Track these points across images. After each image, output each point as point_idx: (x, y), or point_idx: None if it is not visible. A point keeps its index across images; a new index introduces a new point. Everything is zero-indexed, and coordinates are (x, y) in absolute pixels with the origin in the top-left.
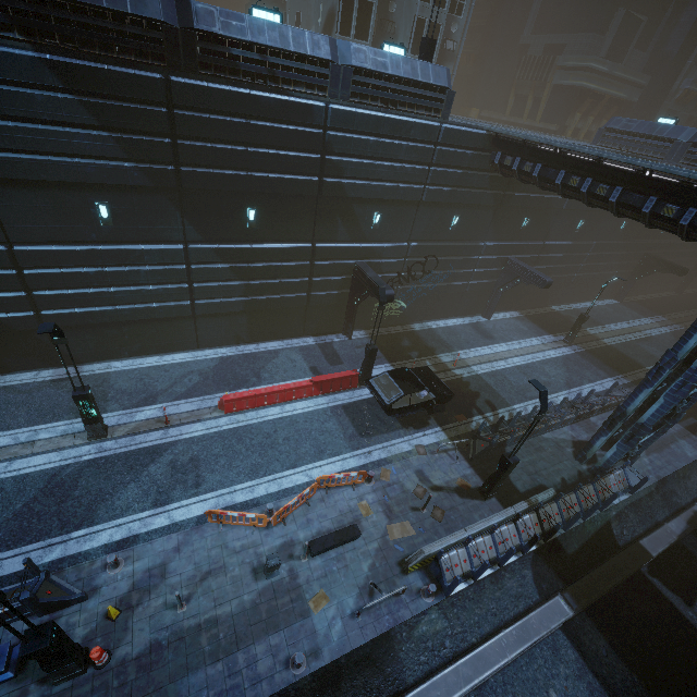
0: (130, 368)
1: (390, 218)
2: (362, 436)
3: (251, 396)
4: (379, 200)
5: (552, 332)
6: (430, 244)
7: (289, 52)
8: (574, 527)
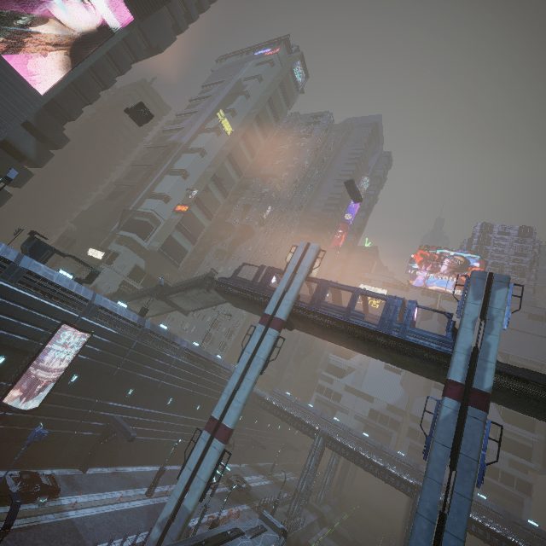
0: (134, 471)
1: None
2: (227, 504)
3: None
4: None
5: (262, 474)
6: None
7: (225, 367)
8: (292, 535)
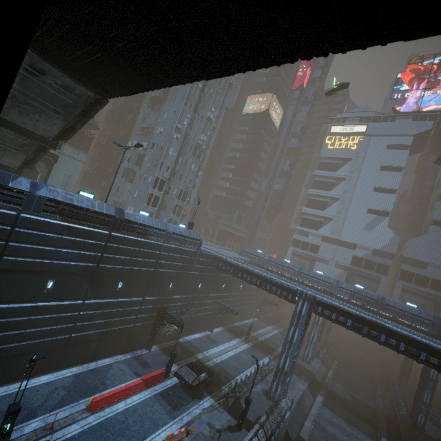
0: (7, 393)
1: (177, 285)
2: (175, 409)
3: (109, 396)
4: (174, 277)
5: (239, 336)
6: (191, 296)
7: (153, 227)
8: (277, 434)
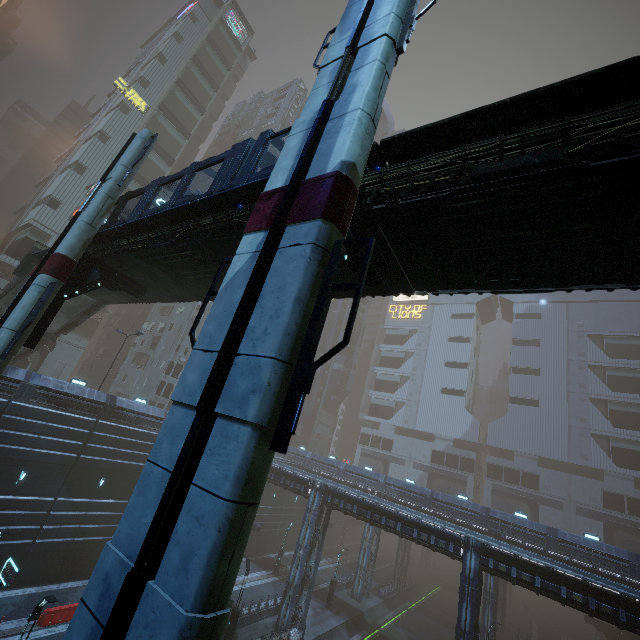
0: None
1: None
2: None
3: (67, 609)
4: None
5: (267, 569)
6: None
7: (149, 415)
8: None
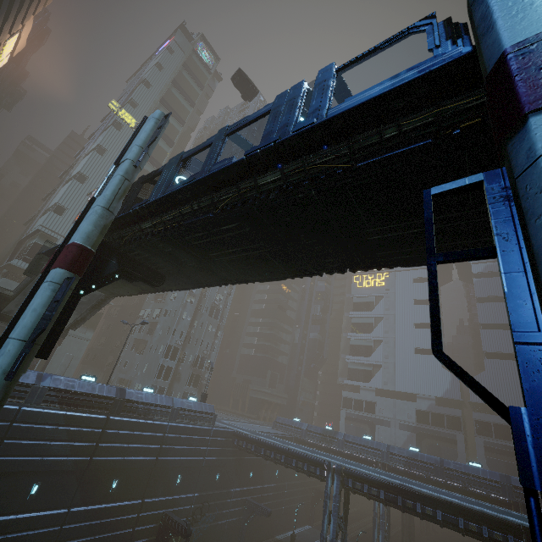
0: None
1: (186, 477)
2: None
3: None
4: (182, 467)
5: None
6: (206, 493)
7: (157, 404)
8: None
